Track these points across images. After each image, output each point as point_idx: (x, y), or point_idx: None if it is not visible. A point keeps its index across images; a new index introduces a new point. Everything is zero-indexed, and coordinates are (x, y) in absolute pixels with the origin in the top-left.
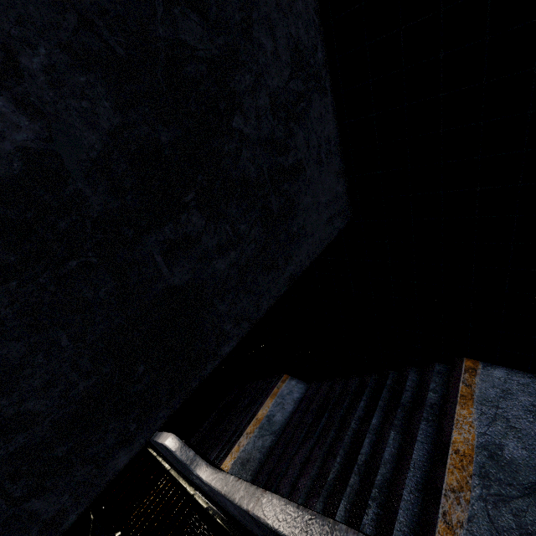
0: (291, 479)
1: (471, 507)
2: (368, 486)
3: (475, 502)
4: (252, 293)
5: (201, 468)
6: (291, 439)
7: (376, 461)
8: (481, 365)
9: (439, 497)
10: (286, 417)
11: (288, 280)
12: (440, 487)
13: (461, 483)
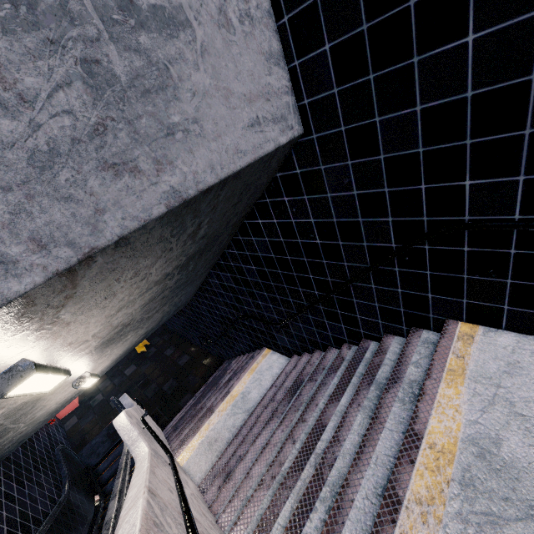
0: (248, 465)
1: (443, 529)
2: (319, 483)
3: (449, 521)
4: (76, 203)
5: (140, 450)
6: (259, 418)
7: (334, 451)
8: (481, 331)
9: (397, 511)
10: (261, 394)
11: (168, 196)
12: (402, 496)
13: (432, 492)
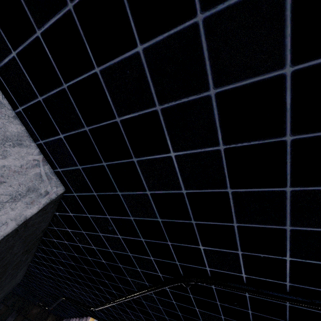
0: None
1: None
2: None
3: None
4: None
5: None
6: None
7: None
8: None
9: None
10: None
11: None
12: None
13: None
